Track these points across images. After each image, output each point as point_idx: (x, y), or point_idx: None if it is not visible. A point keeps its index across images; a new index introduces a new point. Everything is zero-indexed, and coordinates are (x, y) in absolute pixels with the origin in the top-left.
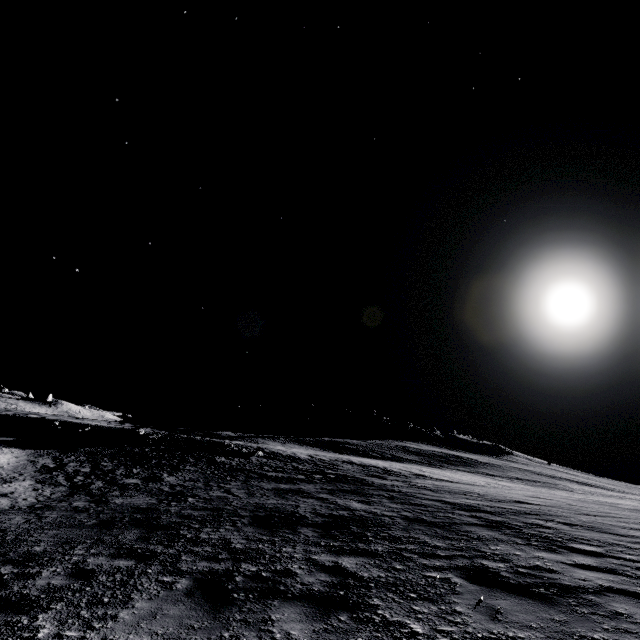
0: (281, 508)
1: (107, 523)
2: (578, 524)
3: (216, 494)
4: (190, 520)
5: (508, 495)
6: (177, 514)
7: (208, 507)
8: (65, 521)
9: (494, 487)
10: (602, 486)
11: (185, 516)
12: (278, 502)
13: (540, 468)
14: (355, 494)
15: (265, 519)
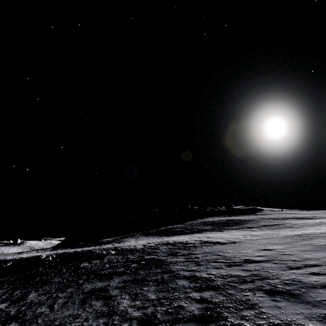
0: (61, 325)
1: None
2: (279, 290)
3: (40, 310)
4: None
5: (245, 253)
6: None
7: None
8: None
9: (245, 241)
10: (310, 217)
11: None
12: (70, 313)
13: (277, 214)
14: (138, 284)
15: None
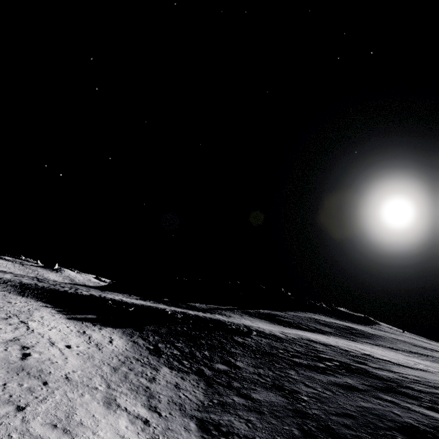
0: (391, 416)
1: (309, 433)
2: None
3: (307, 389)
4: (360, 433)
5: None
6: (335, 422)
7: (338, 412)
8: (275, 428)
9: (436, 372)
10: None
11: (346, 426)
12: (371, 406)
13: (405, 337)
14: (401, 395)
15: (411, 435)
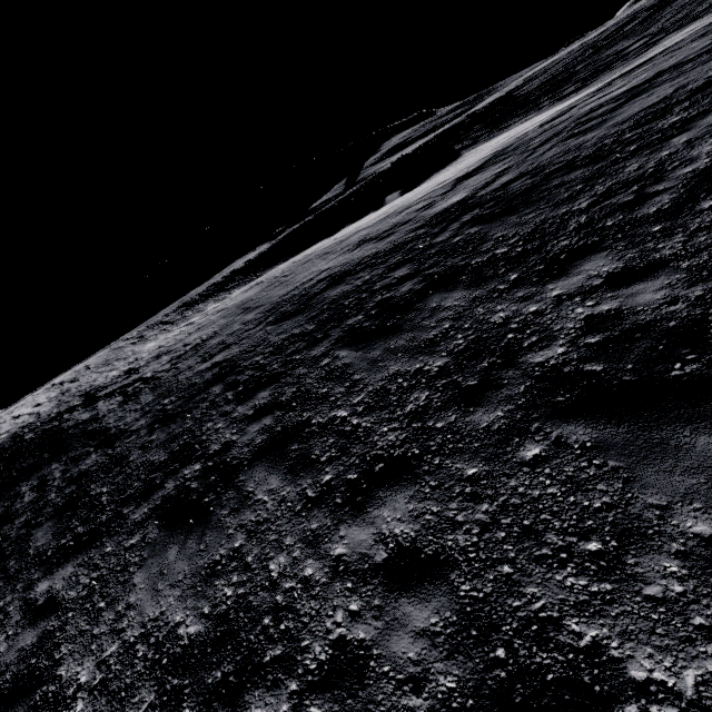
0: None
1: None
2: None
3: None
4: None
5: None
6: None
7: None
8: None
9: None
10: None
11: None
12: None
13: None
14: None
15: None
